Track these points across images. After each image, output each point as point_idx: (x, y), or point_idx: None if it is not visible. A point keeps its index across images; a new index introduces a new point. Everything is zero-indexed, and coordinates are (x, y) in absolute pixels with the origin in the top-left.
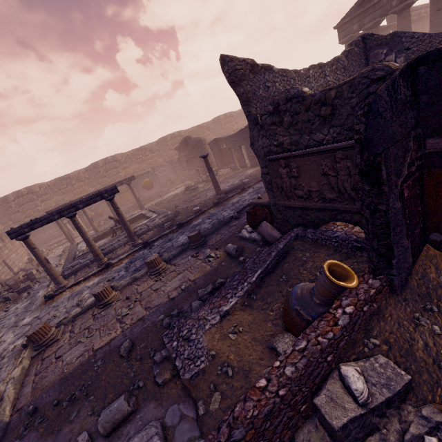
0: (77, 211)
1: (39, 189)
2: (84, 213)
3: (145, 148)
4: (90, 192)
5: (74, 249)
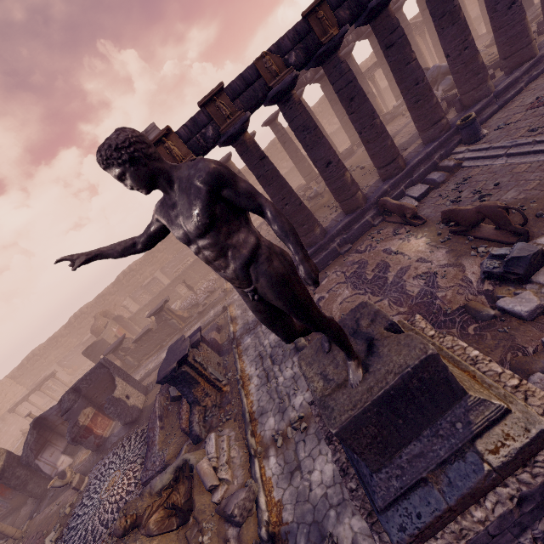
0: (51, 379)
1: (39, 351)
2: (32, 405)
3: (104, 294)
4: (75, 342)
5: (13, 448)
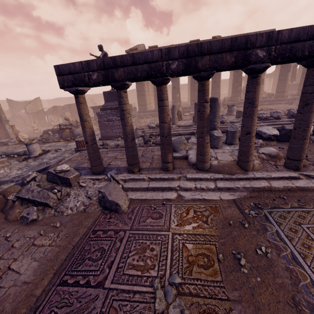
0: None
1: (62, 99)
2: None
3: (97, 95)
4: None
5: None
